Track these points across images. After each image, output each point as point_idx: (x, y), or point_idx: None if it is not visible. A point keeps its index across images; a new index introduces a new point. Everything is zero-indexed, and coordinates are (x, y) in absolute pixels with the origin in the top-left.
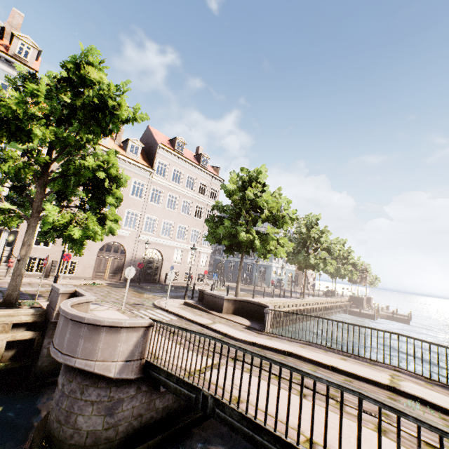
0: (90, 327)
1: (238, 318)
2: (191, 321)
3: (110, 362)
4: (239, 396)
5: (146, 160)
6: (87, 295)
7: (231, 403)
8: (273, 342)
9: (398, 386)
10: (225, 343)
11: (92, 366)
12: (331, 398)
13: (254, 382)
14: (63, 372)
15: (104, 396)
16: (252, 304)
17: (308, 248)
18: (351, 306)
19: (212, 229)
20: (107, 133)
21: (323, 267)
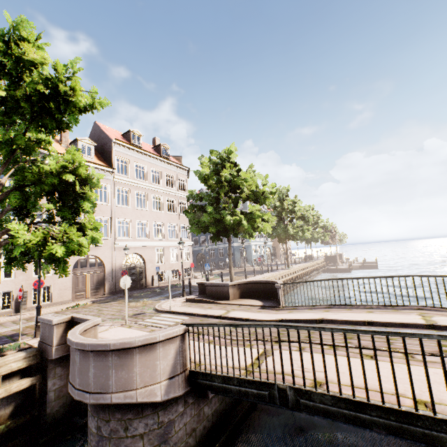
0: (119, 353)
1: (248, 301)
2: (204, 316)
3: (153, 385)
4: (327, 379)
5: (103, 160)
6: (90, 319)
7: (317, 389)
8: (298, 314)
9: (434, 322)
10: (293, 327)
11: (133, 397)
12: (396, 352)
13: (316, 359)
14: (94, 414)
15: (153, 424)
16: (257, 283)
17: (284, 220)
18: (327, 265)
19: (195, 219)
20: (64, 127)
21: (302, 235)
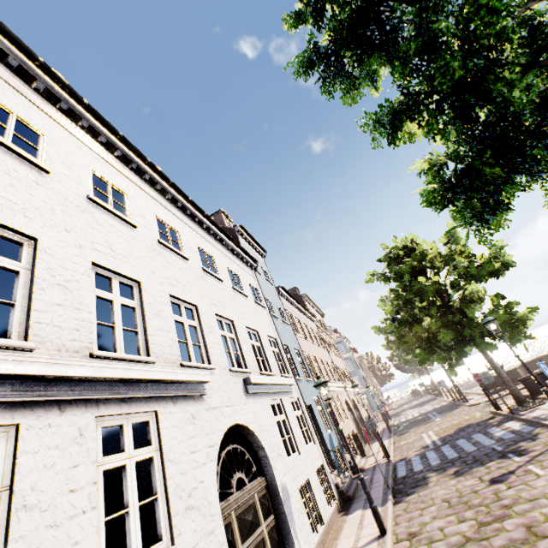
0: None
1: None
2: None
3: None
4: None
5: None
6: None
7: None
8: None
9: None
10: None
11: None
12: None
13: None
14: None
15: None
16: (528, 364)
17: None
18: None
19: None
20: None
21: None
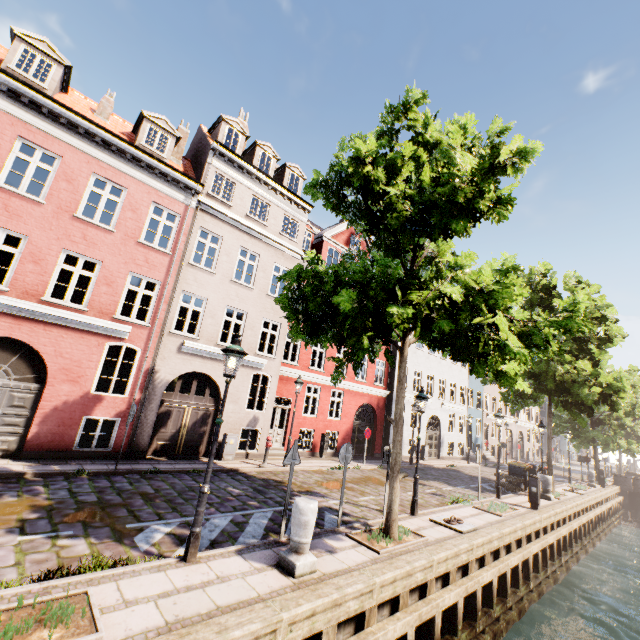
0: None
1: None
2: None
3: None
4: None
5: None
6: None
7: None
8: None
9: None
10: None
11: None
12: None
13: None
14: None
15: None
16: None
17: None
18: None
19: None
20: None
21: None
